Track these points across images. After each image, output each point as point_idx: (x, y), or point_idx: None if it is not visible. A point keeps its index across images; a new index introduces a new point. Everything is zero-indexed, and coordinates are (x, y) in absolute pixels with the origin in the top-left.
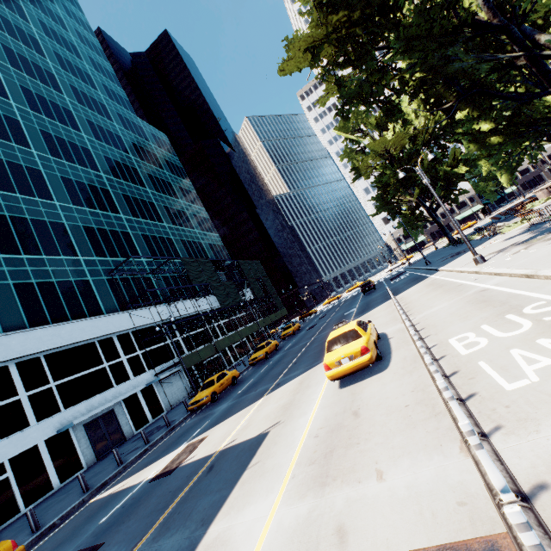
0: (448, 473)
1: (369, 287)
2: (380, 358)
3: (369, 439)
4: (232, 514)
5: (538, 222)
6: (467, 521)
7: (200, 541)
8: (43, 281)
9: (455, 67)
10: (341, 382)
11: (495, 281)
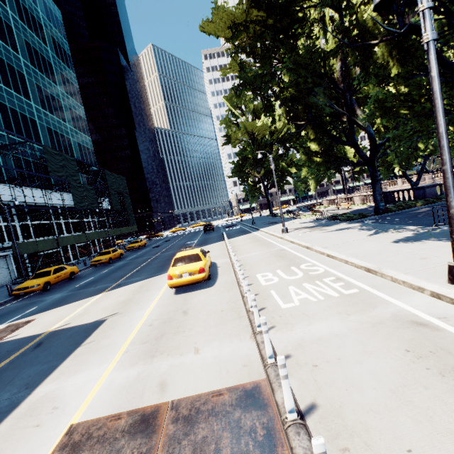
0: (241, 349)
1: (210, 228)
2: (209, 278)
3: (193, 329)
4: (63, 378)
5: (320, 218)
6: (246, 374)
7: (23, 400)
8: None
9: (313, 101)
10: (177, 290)
11: (290, 246)
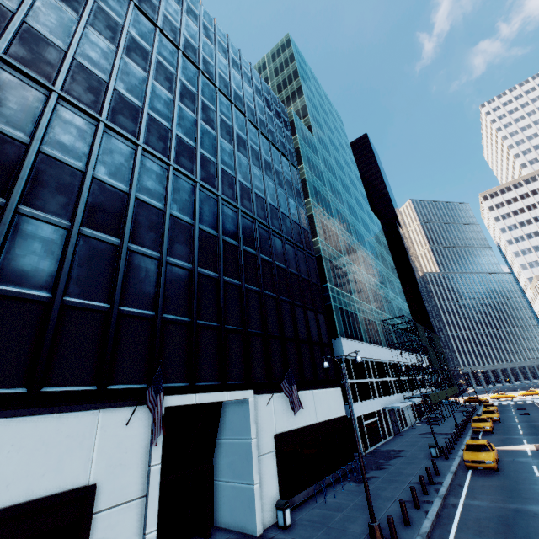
0: None
1: None
2: None
3: None
4: None
5: None
6: None
7: None
8: (367, 318)
9: None
10: None
11: None
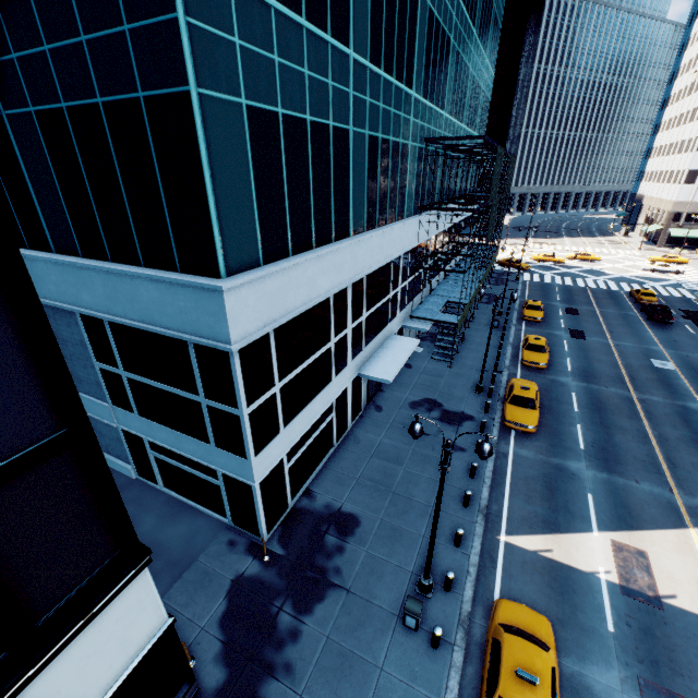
0: None
1: (668, 320)
2: None
3: None
4: None
5: None
6: None
7: None
8: (384, 139)
9: None
10: None
11: None
